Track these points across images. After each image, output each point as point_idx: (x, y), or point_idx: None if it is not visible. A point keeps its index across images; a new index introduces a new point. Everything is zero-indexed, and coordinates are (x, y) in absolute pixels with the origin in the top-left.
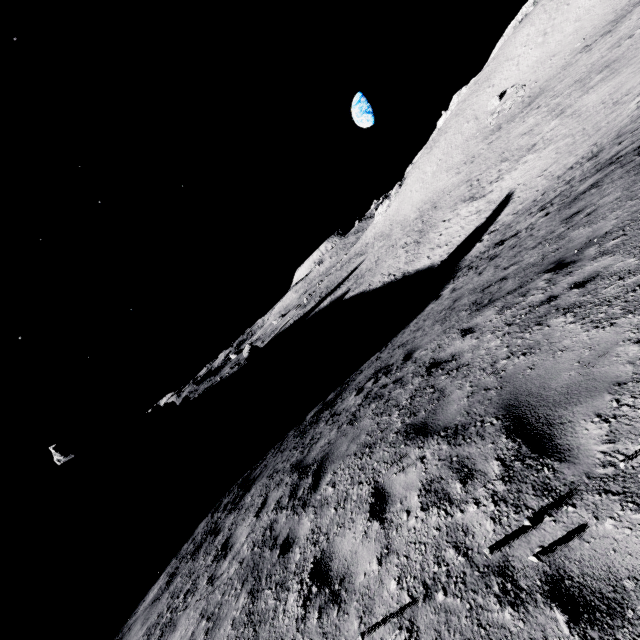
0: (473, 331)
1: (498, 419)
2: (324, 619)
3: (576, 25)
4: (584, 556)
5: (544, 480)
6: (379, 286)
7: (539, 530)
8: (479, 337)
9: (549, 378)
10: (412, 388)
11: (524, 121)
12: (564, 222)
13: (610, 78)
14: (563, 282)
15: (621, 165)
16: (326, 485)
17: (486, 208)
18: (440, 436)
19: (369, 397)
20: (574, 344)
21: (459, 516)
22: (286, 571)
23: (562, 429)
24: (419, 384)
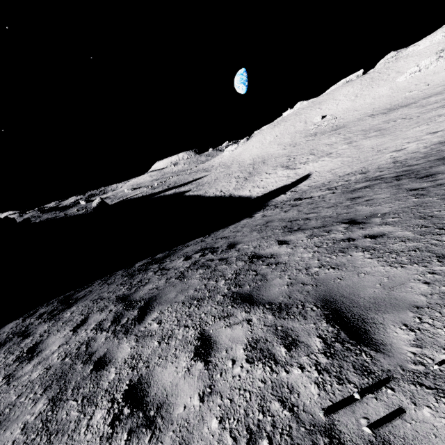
0: (288, 243)
1: (318, 307)
2: (134, 443)
3: (372, 101)
4: (407, 435)
5: (363, 363)
6: (212, 196)
7: (362, 403)
8: (293, 248)
9: (357, 289)
10: (237, 267)
11: (330, 137)
12: (349, 200)
13: (379, 137)
14: (358, 232)
15: (385, 182)
16: (152, 320)
17: (293, 176)
18: (265, 307)
19: (197, 264)
20: (374, 272)
21: (284, 375)
22: (97, 387)
23: (375, 327)
24: (243, 266)
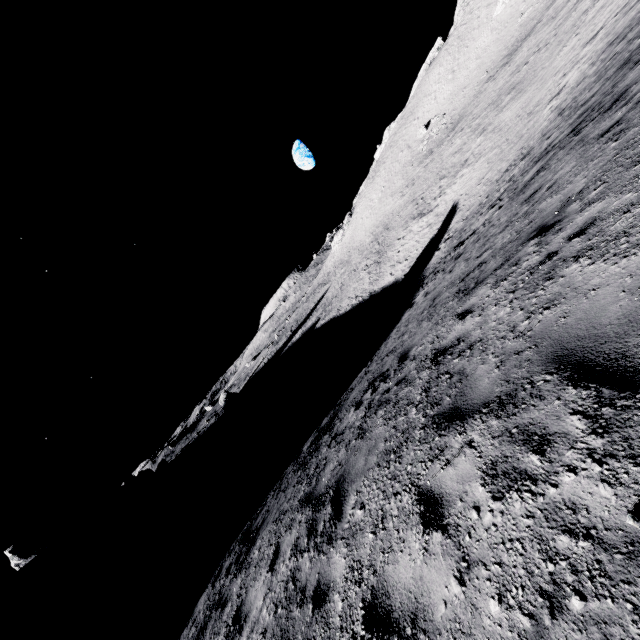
0: (471, 311)
1: (552, 374)
2: None
3: (477, 62)
4: None
5: None
6: (348, 309)
7: None
8: (482, 313)
9: (594, 317)
10: (422, 382)
11: (452, 143)
12: (525, 203)
13: (518, 96)
14: (557, 239)
15: (561, 148)
16: (352, 509)
17: (436, 221)
18: (482, 413)
19: (372, 406)
20: (606, 279)
21: (553, 492)
22: (328, 629)
23: None
24: (429, 376)
